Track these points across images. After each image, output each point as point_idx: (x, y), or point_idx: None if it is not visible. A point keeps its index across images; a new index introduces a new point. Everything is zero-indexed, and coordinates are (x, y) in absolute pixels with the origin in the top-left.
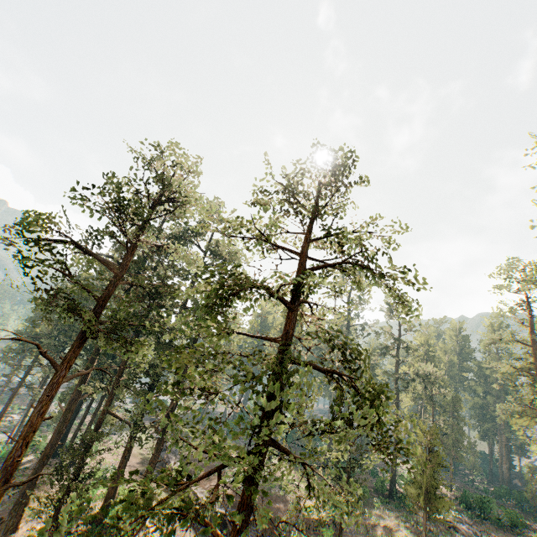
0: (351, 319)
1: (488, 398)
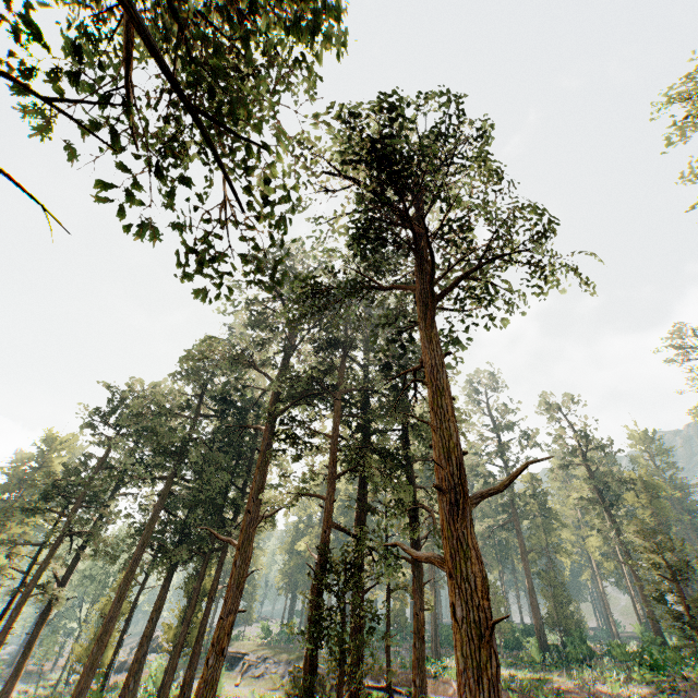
0: (510, 428)
1: (671, 523)
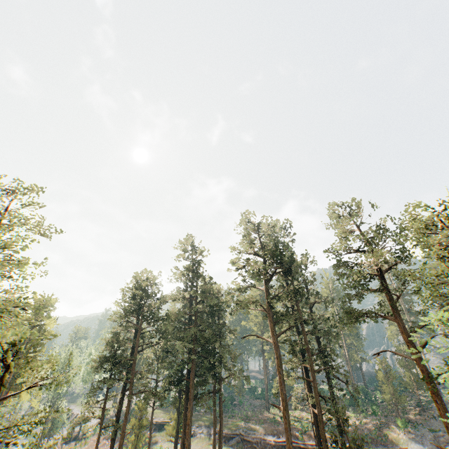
0: None
1: None
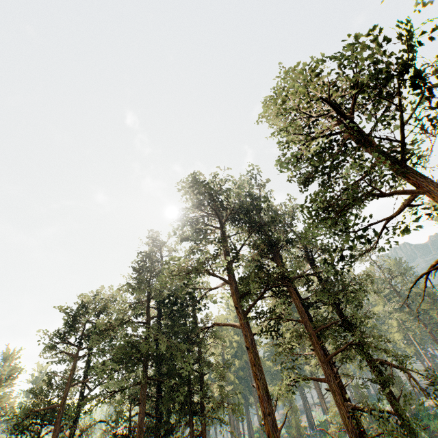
0: None
1: None
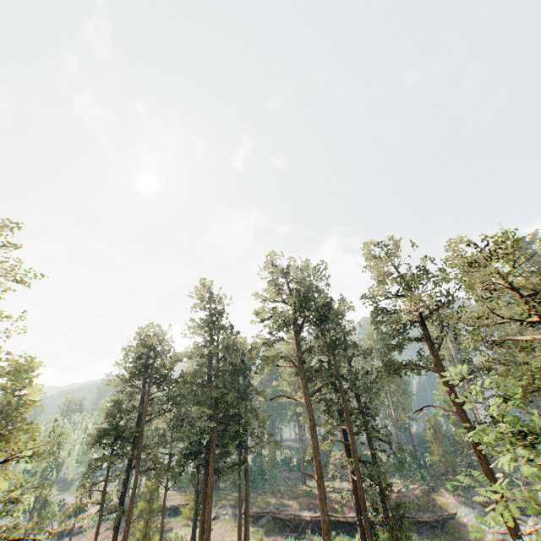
0: None
1: None
